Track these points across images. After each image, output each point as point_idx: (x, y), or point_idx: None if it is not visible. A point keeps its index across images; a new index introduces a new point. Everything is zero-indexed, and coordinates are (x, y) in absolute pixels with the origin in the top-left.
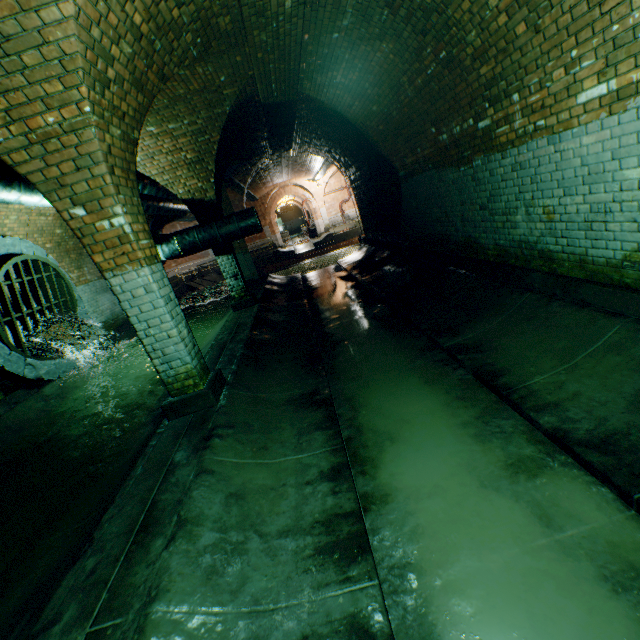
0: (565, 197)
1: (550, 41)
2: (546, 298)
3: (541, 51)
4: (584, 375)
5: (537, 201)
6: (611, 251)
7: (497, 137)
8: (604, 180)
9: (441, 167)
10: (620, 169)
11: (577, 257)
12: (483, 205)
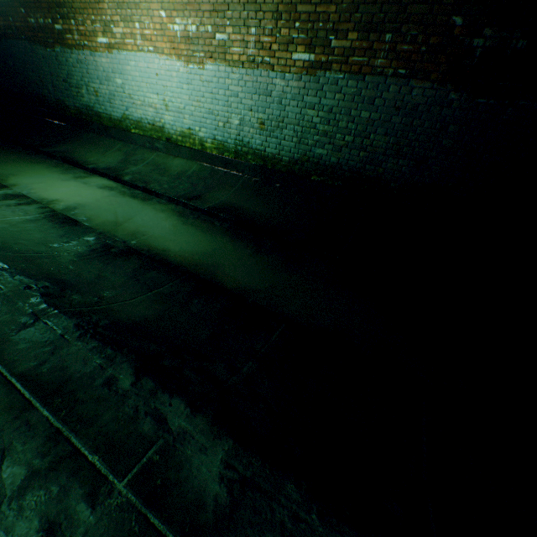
0: (101, 85)
1: (84, 5)
2: (100, 135)
3: (81, 7)
4: (108, 158)
5: (91, 84)
6: (119, 114)
7: (68, 40)
8: (112, 81)
9: (33, 42)
10: (116, 78)
11: (109, 116)
12: (65, 79)
